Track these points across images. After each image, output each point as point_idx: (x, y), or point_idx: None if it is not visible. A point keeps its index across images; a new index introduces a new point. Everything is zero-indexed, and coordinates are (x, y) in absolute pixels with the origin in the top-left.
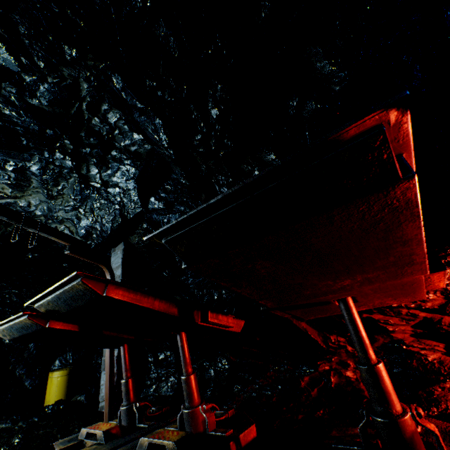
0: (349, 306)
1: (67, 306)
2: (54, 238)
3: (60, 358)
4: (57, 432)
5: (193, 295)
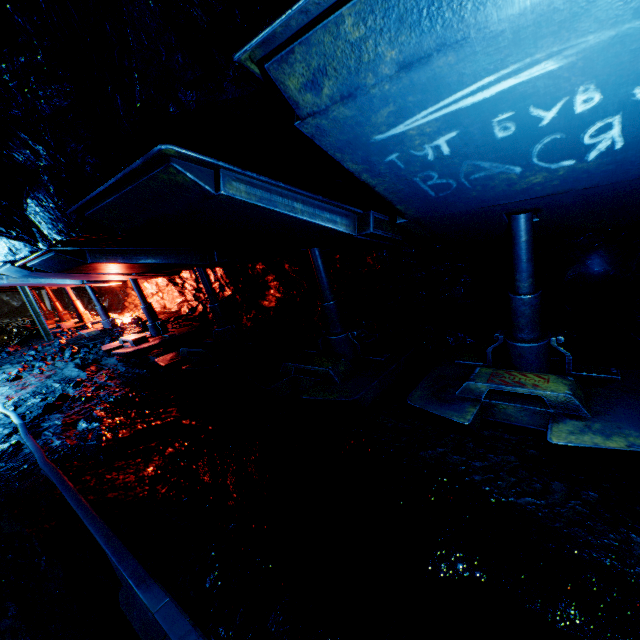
0: (46, 289)
1: None
2: None
3: None
4: None
5: None
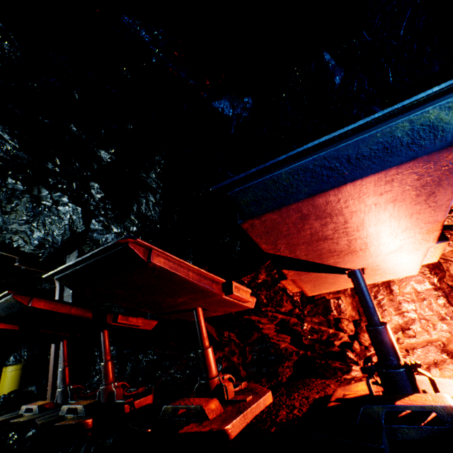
0: (198, 313)
1: (6, 312)
2: (4, 252)
3: (15, 355)
4: (5, 413)
5: None
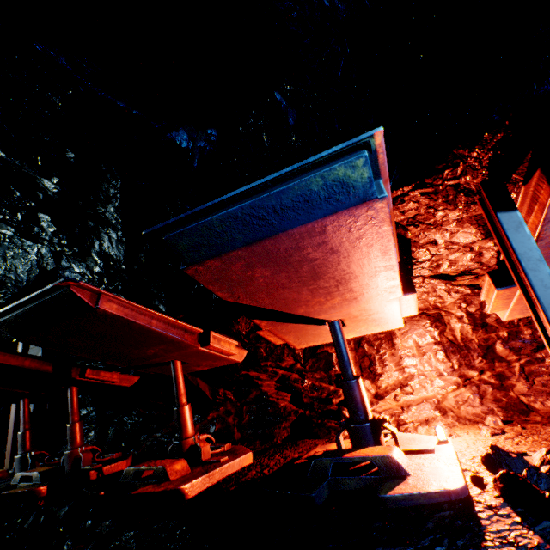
0: (175, 367)
1: None
2: None
3: None
4: None
5: None
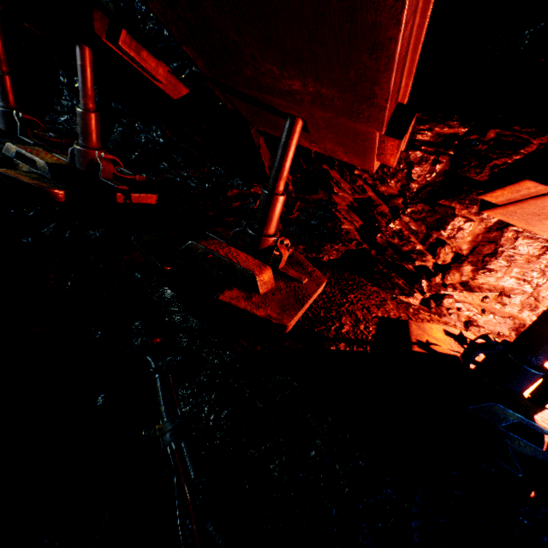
0: (293, 130)
1: None
2: None
3: None
4: None
5: (131, 6)
